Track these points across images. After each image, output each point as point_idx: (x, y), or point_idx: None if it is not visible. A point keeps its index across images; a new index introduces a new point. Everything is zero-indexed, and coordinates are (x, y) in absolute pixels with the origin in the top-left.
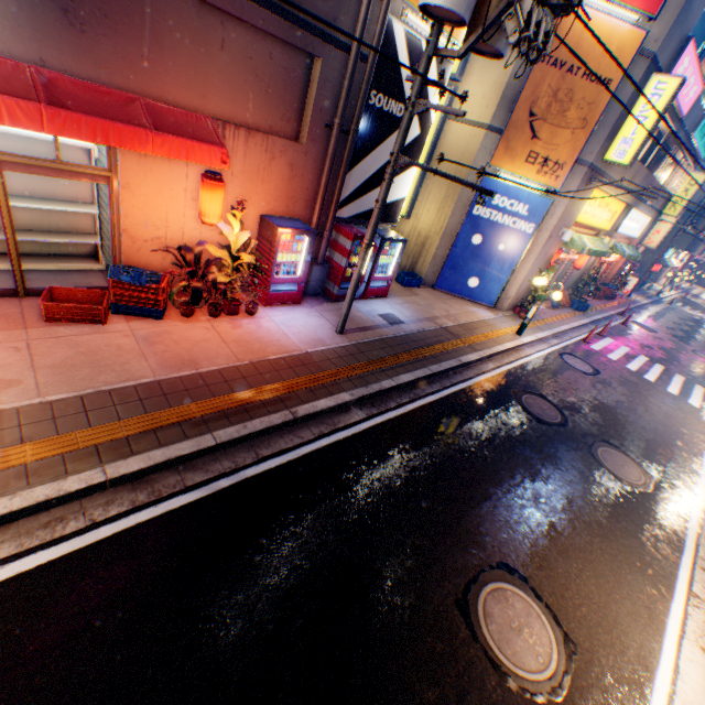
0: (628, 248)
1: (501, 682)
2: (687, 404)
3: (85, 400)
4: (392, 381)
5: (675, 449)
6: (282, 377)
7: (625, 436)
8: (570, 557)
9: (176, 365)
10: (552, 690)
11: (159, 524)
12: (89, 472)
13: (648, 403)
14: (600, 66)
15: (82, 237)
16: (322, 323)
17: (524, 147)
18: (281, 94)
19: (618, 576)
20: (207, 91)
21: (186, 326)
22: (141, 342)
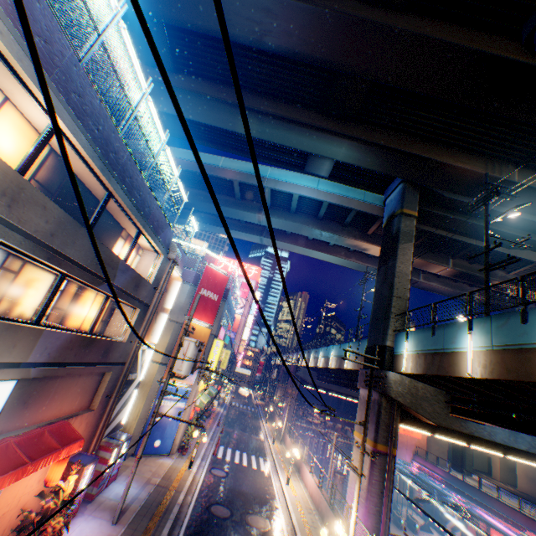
0: (213, 387)
1: None
2: (262, 471)
3: None
4: None
5: (268, 499)
6: None
7: (253, 504)
8: None
9: None
10: None
11: None
12: None
13: (251, 479)
14: (201, 338)
15: None
16: (100, 521)
17: None
18: (91, 389)
19: None
20: (63, 405)
21: None
22: None
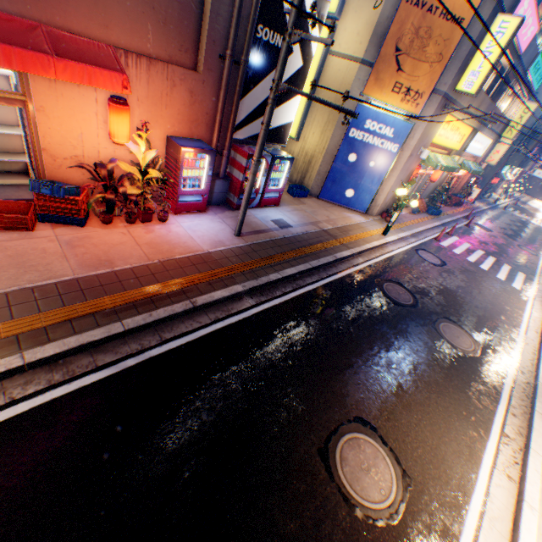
0: (473, 165)
1: (350, 512)
2: (511, 287)
3: (9, 296)
4: (278, 274)
5: (499, 323)
6: (186, 273)
7: (461, 314)
8: (412, 411)
9: (94, 264)
10: (390, 515)
11: (71, 399)
12: (9, 358)
13: (481, 287)
14: (455, 6)
15: (12, 156)
16: (223, 227)
17: (391, 78)
18: (177, 26)
19: (448, 423)
20: (108, 22)
21: (105, 232)
22: (64, 245)
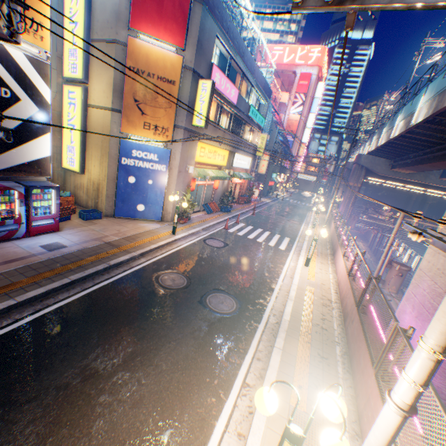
0: (246, 174)
1: None
2: (278, 249)
3: None
4: (13, 300)
5: (264, 279)
6: None
7: (232, 281)
8: (143, 405)
9: None
10: None
11: None
12: None
13: (255, 255)
14: (166, 74)
15: None
16: None
17: (140, 119)
18: None
19: (186, 401)
20: None
21: None
22: None
